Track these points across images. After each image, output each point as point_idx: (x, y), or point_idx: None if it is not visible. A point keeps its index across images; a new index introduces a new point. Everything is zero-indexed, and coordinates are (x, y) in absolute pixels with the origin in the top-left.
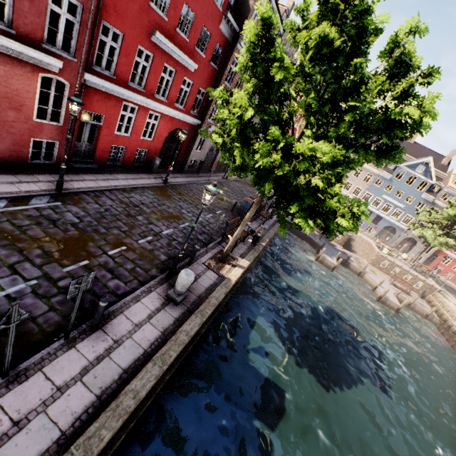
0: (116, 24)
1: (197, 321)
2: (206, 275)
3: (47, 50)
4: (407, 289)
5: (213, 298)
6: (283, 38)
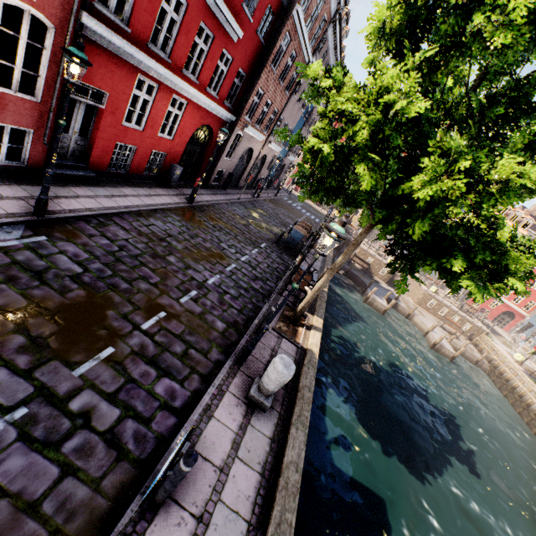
0: None
1: (301, 438)
2: (282, 348)
3: None
4: (454, 332)
5: (305, 388)
6: None
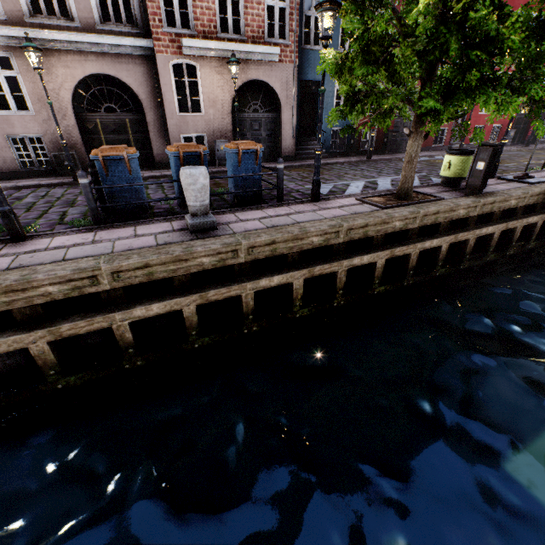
0: None
1: None
2: None
3: None
4: None
5: None
6: None
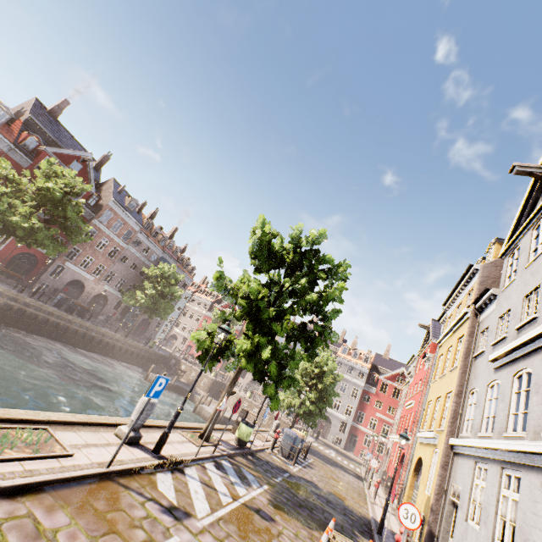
0: None
1: None
2: None
3: None
4: None
5: None
6: (154, 235)
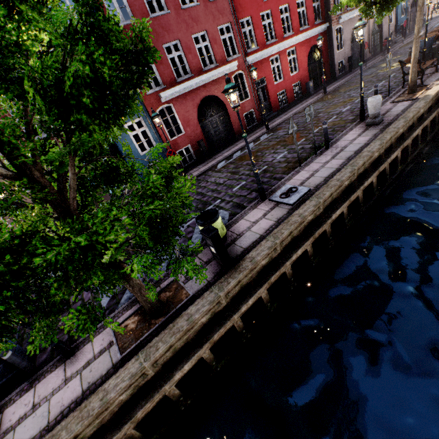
0: (245, 15)
1: (401, 122)
2: (397, 106)
3: (229, 61)
4: None
5: (411, 109)
6: None
